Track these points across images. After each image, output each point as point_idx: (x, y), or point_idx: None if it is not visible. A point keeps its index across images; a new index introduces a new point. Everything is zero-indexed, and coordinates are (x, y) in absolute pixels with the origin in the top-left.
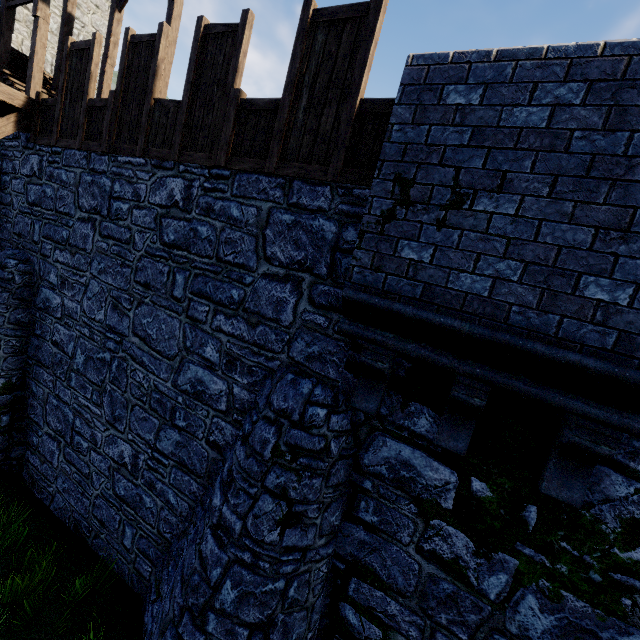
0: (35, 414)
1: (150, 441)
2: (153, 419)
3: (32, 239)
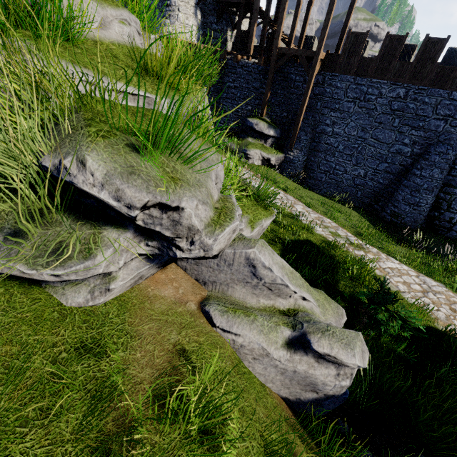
0: (312, 167)
1: (374, 168)
2: (376, 162)
3: (315, 108)
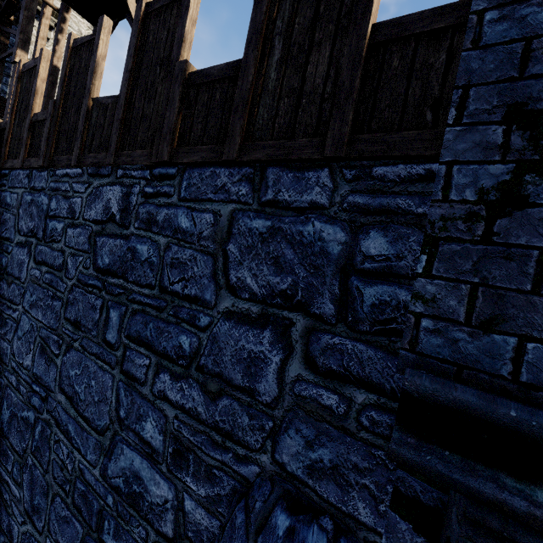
0: None
1: None
2: (75, 523)
3: None
